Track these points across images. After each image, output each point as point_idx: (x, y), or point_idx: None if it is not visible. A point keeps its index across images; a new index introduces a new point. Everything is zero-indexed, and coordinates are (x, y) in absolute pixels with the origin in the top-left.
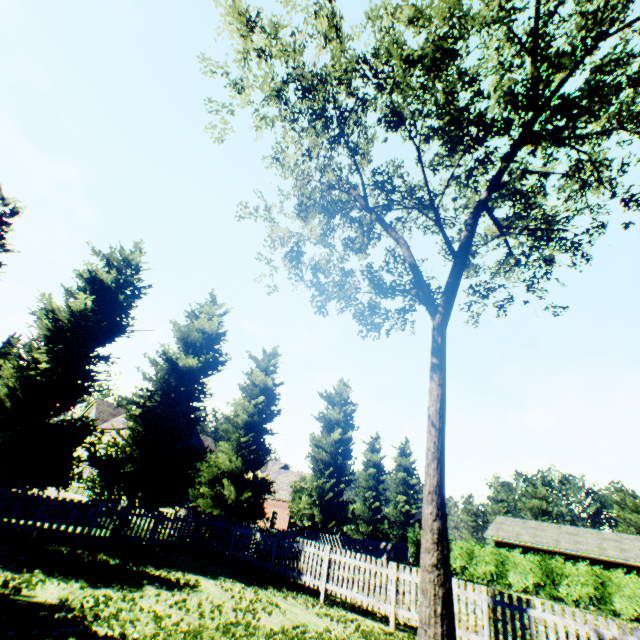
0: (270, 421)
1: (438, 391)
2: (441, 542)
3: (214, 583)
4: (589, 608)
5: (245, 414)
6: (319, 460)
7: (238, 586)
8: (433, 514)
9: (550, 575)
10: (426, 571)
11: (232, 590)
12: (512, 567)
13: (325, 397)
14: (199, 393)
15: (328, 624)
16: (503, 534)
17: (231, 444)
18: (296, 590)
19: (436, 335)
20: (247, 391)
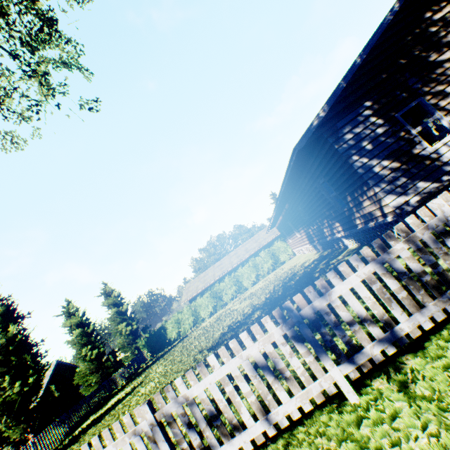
0: None
1: None
2: None
3: None
4: (238, 296)
5: None
6: None
7: None
8: None
9: (217, 296)
10: None
11: None
12: (200, 308)
13: None
14: None
15: None
16: (190, 294)
17: None
18: None
19: None
20: None
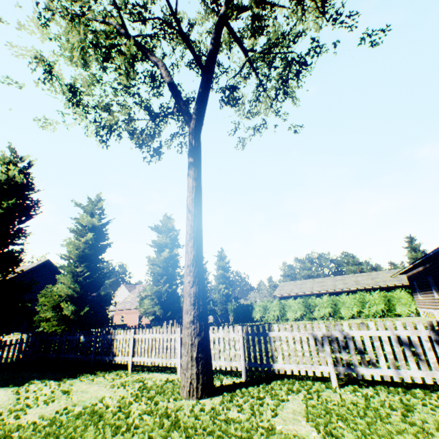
0: (104, 252)
1: (194, 184)
2: (198, 302)
3: (12, 391)
4: (329, 319)
5: (79, 251)
6: (156, 274)
7: (44, 385)
8: (191, 282)
9: (309, 307)
10: (186, 328)
11: (26, 392)
12: (288, 309)
13: (155, 229)
14: (12, 237)
15: (112, 393)
16: (283, 292)
17: (66, 275)
18: (112, 369)
19: (191, 139)
20: (77, 232)
